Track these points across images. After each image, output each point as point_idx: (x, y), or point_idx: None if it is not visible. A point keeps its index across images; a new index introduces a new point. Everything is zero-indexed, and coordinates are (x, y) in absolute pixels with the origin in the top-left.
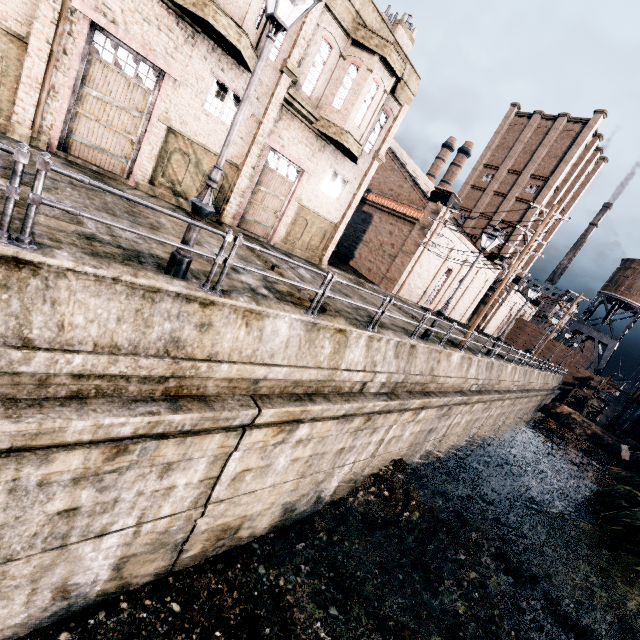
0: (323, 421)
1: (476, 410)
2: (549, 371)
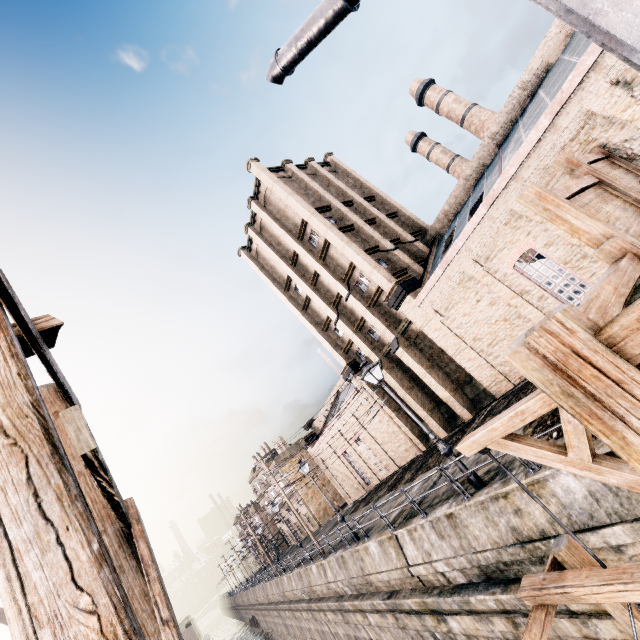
0: (265, 610)
1: (290, 617)
2: (347, 544)
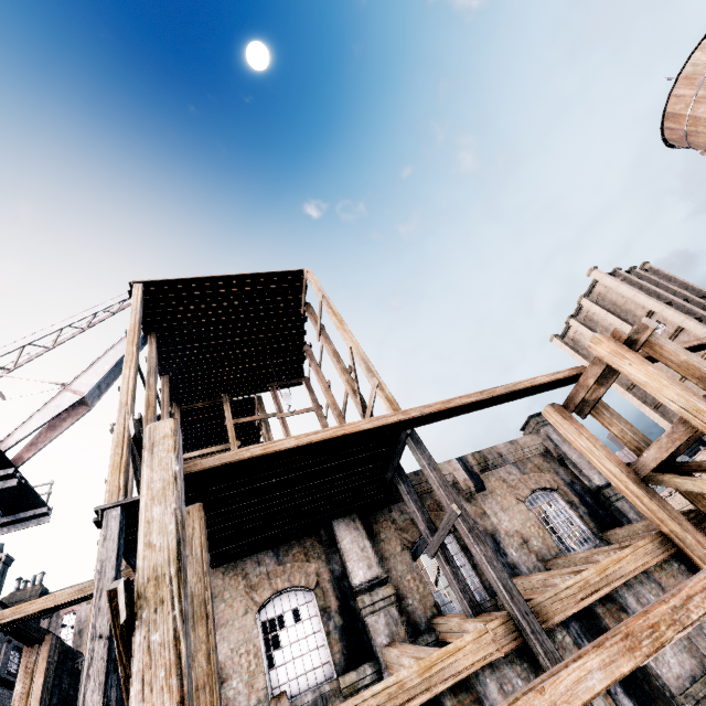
0: None
1: None
2: None
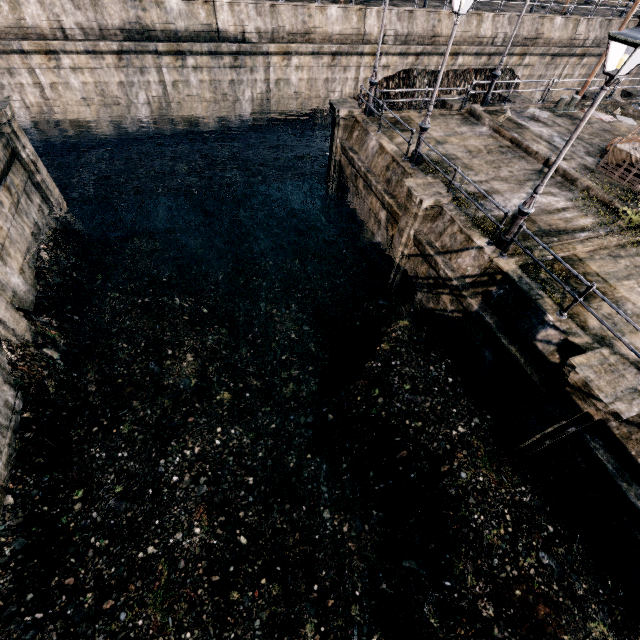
0: None
1: None
2: None
